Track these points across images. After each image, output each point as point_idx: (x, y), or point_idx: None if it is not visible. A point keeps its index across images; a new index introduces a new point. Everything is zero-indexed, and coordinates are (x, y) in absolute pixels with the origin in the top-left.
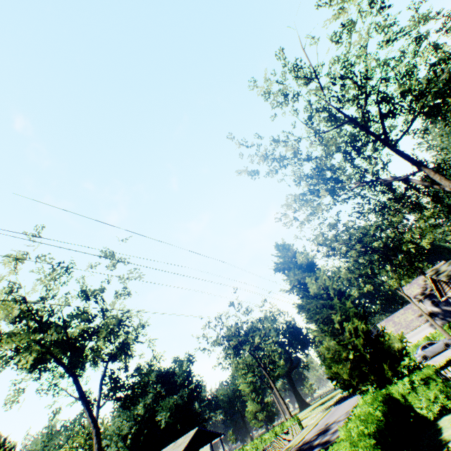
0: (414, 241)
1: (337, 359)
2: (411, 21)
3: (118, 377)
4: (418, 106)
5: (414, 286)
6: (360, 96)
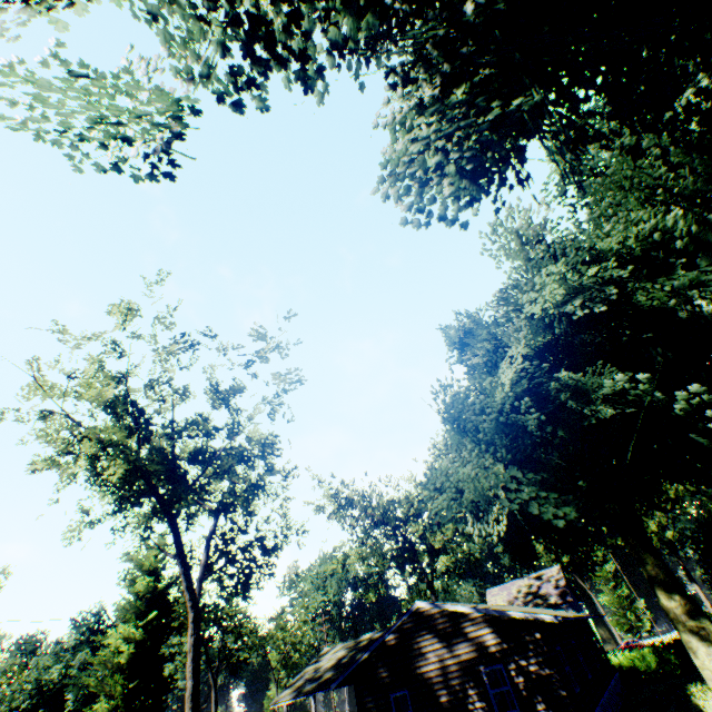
0: (445, 547)
1: None
2: (259, 326)
3: None
4: (252, 445)
5: (502, 593)
6: (129, 436)
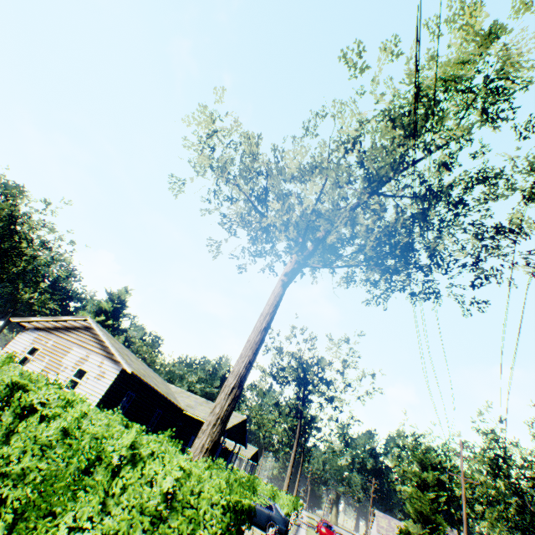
0: (475, 513)
1: (408, 534)
2: None
3: (309, 420)
4: None
5: None
6: None
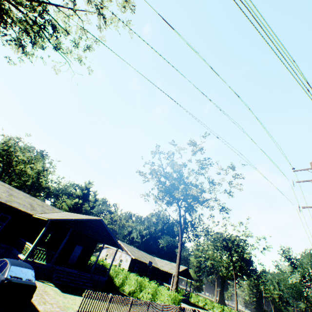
0: None
1: None
2: None
3: (193, 225)
4: None
5: None
6: None
